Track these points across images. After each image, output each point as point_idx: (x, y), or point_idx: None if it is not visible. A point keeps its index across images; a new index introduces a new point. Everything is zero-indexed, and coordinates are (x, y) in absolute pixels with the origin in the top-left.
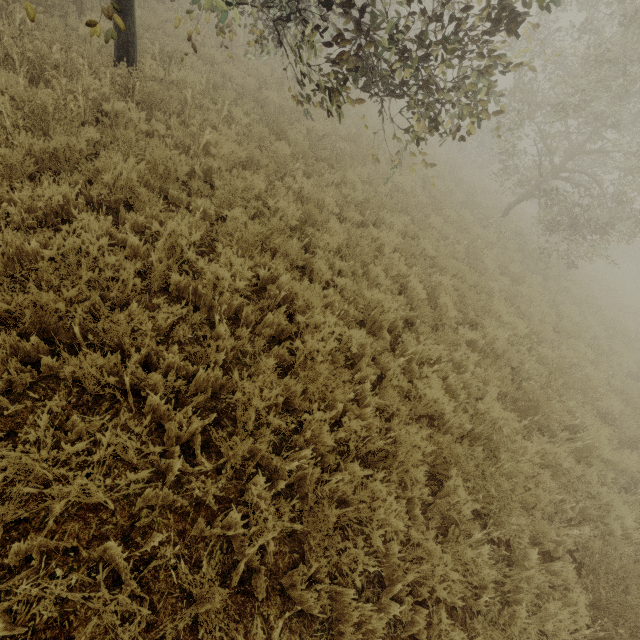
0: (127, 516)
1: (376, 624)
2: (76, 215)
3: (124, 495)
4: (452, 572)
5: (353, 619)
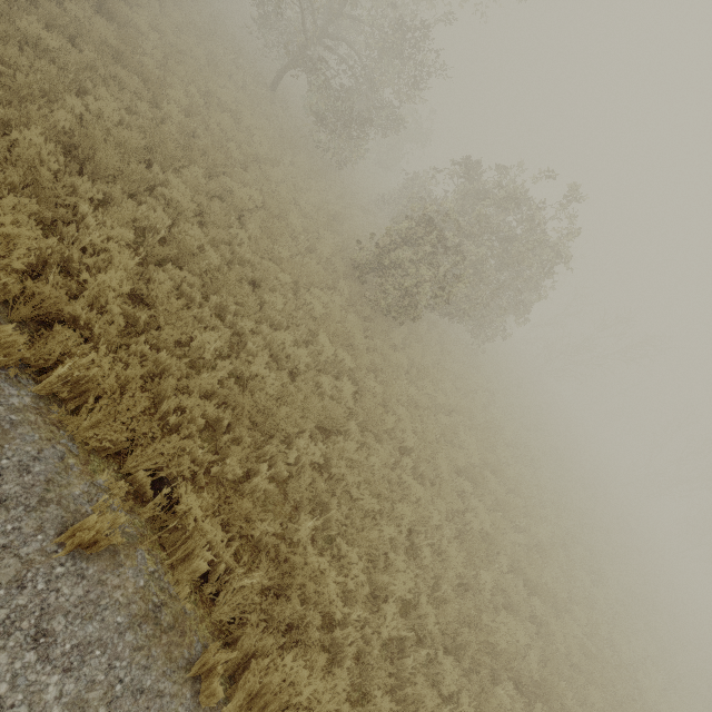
0: None
1: None
2: None
3: None
4: None
5: None
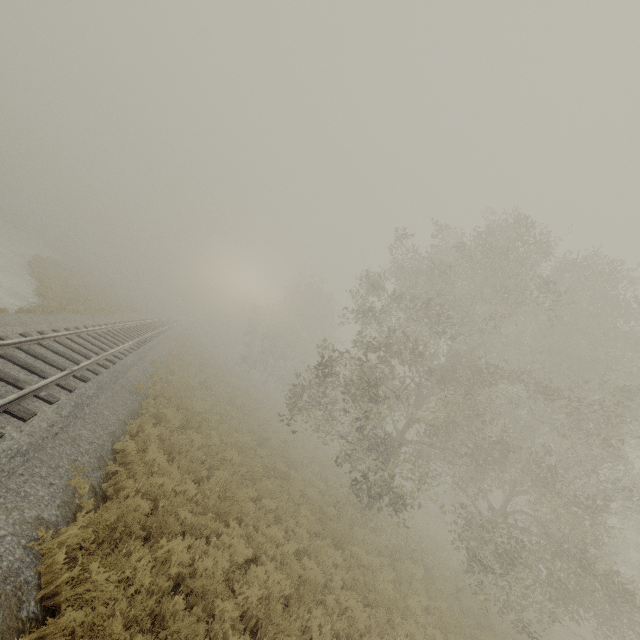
0: None
1: None
2: None
3: None
4: None
5: None
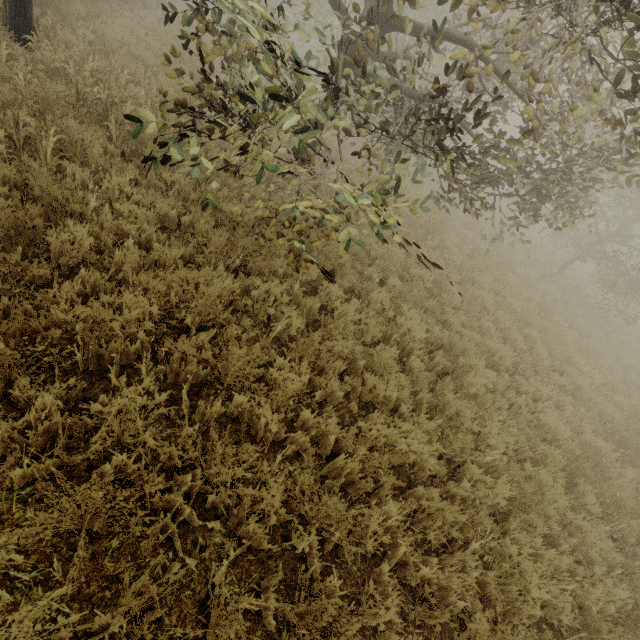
0: (405, 476)
1: (559, 563)
2: (324, 284)
3: (399, 464)
4: (599, 542)
5: (545, 557)
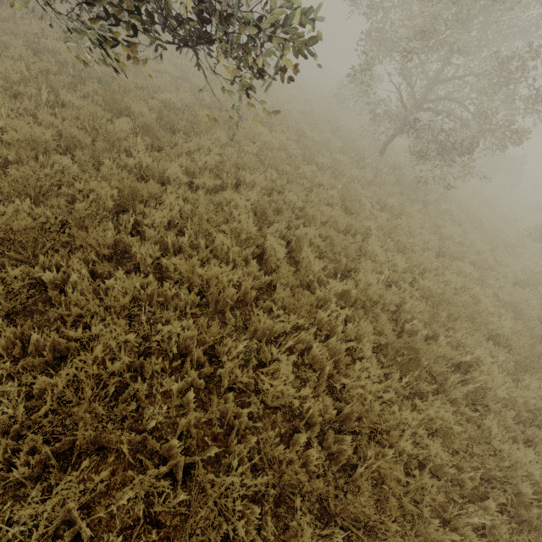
0: None
1: None
2: None
3: None
4: None
5: None
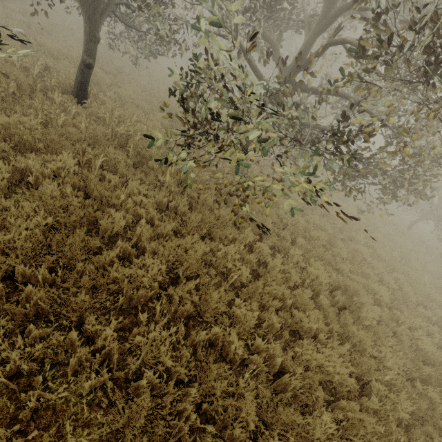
0: (328, 391)
1: None
2: (258, 244)
3: (323, 380)
4: None
5: None
